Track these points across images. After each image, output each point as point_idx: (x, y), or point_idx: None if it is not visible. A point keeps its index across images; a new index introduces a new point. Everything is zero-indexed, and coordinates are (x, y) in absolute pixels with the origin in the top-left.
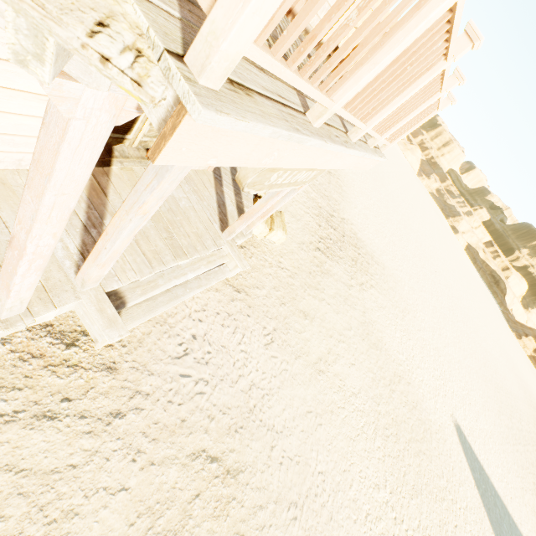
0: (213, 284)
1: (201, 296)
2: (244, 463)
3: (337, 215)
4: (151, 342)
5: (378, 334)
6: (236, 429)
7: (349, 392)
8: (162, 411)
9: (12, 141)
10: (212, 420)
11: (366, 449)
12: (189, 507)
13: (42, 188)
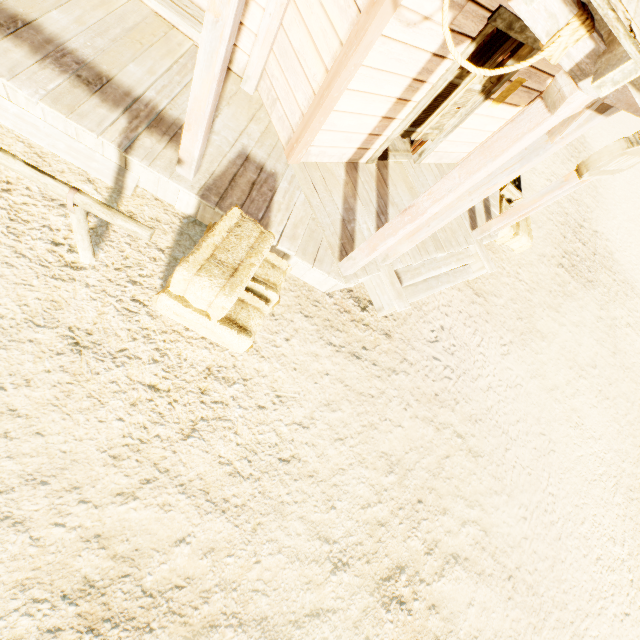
0: (459, 282)
1: (446, 293)
2: (482, 451)
3: (588, 226)
4: (411, 322)
5: (630, 384)
6: (476, 419)
7: (588, 433)
8: (421, 381)
9: (350, 138)
10: (457, 403)
11: (603, 498)
12: (442, 462)
13: (479, 167)
